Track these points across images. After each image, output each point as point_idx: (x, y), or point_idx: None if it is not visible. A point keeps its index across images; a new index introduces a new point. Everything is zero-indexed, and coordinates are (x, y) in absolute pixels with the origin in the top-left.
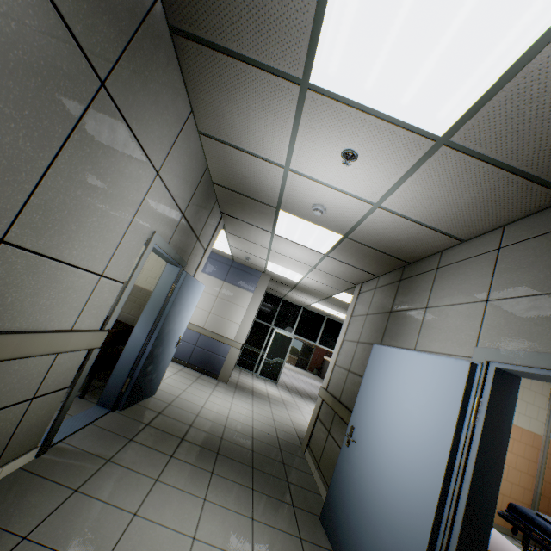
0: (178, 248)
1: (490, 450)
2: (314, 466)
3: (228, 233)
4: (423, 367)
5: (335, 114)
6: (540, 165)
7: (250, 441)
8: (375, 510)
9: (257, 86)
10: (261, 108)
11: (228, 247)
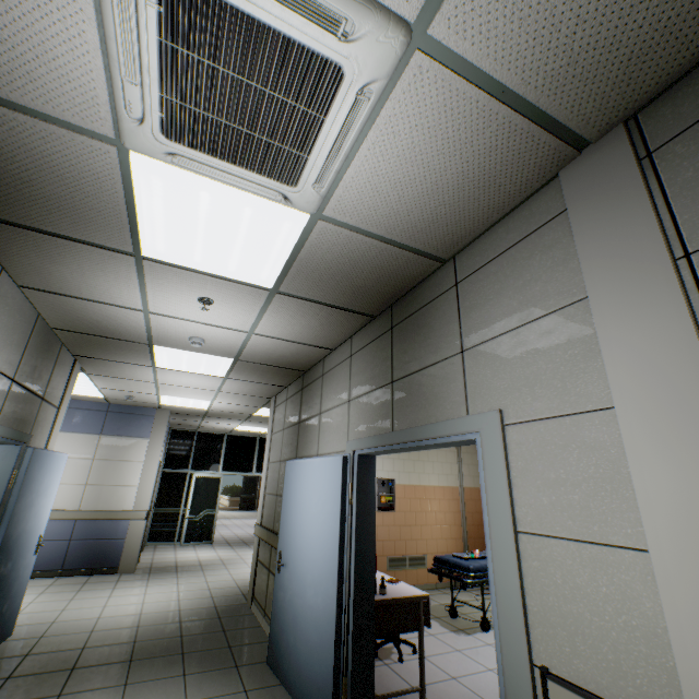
0: (13, 422)
1: (364, 520)
2: (261, 615)
3: (92, 375)
4: (319, 470)
5: (178, 275)
6: (344, 302)
7: (178, 626)
8: (305, 618)
9: (87, 255)
10: (97, 269)
11: (97, 390)
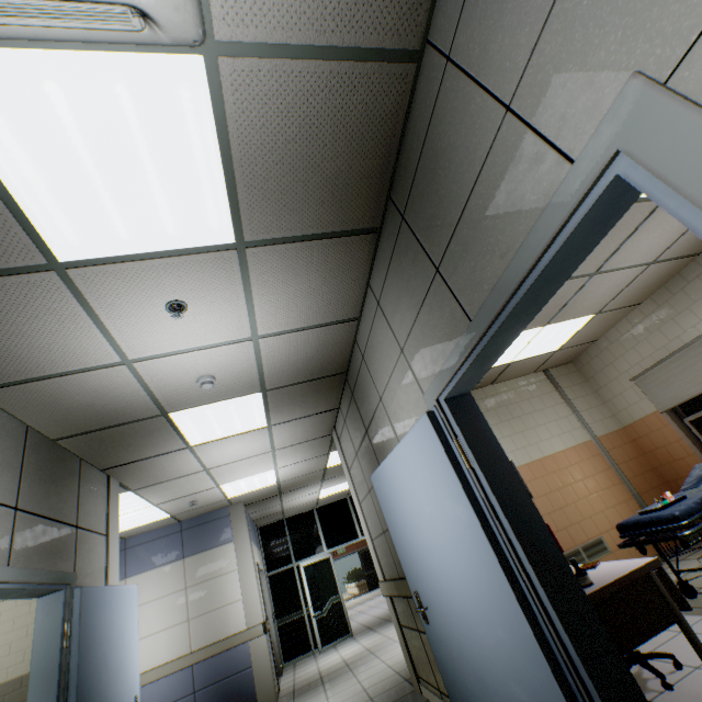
0: (39, 561)
1: (501, 480)
2: (438, 697)
3: (138, 490)
4: (408, 455)
5: (119, 277)
6: (331, 222)
7: None
8: (492, 671)
9: (4, 296)
10: (31, 316)
11: (156, 509)
